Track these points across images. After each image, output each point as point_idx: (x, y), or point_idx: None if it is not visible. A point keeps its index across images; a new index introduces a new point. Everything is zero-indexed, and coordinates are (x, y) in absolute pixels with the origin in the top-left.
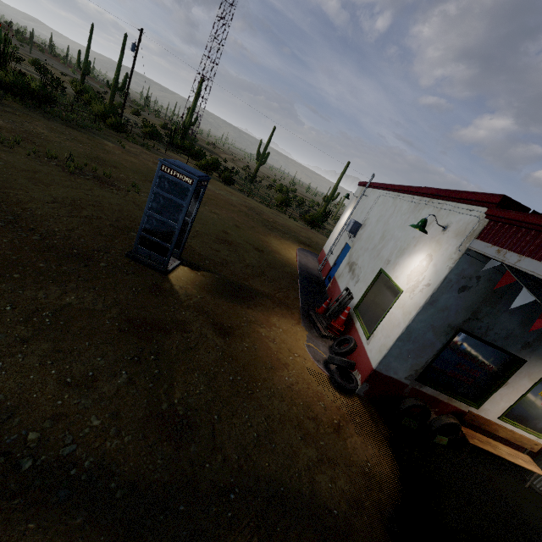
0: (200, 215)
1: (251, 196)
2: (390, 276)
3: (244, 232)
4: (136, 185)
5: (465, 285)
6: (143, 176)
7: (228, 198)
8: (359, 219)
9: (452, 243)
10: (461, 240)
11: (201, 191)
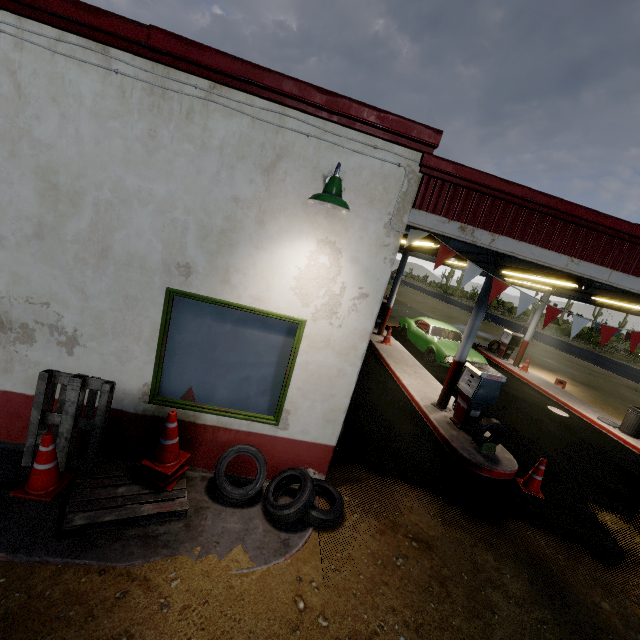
0: None
1: None
2: (233, 301)
3: None
4: None
5: None
6: None
7: None
8: None
9: (371, 216)
10: (390, 211)
11: None
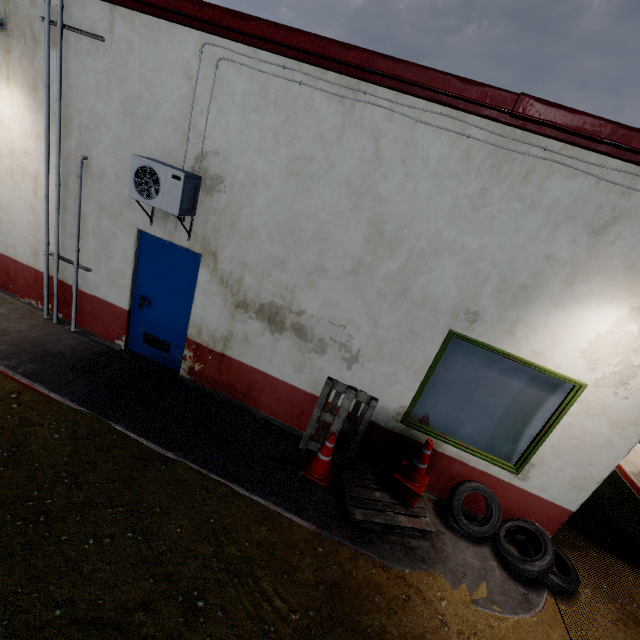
0: None
1: None
2: (511, 351)
3: None
4: None
5: None
6: None
7: None
8: (147, 147)
9: None
10: None
11: None
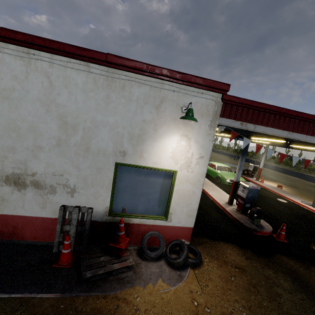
0: None
1: None
2: (144, 165)
3: None
4: None
5: None
6: None
7: None
8: None
9: (202, 122)
10: (210, 119)
11: None
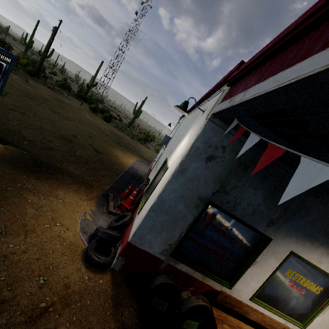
0: (58, 123)
1: (121, 131)
2: (168, 160)
3: (94, 140)
4: (7, 93)
5: (212, 155)
6: (26, 94)
7: (98, 125)
8: (172, 136)
9: (204, 117)
10: (210, 112)
11: (3, 67)
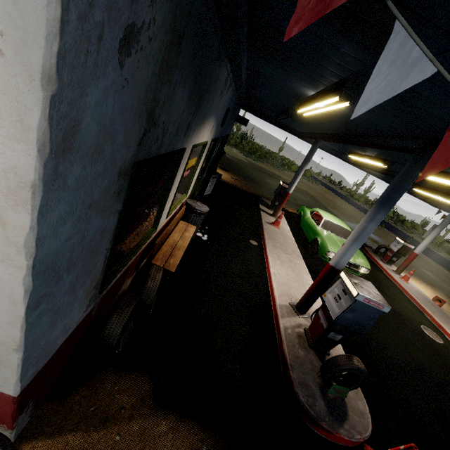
0: None
1: None
2: None
3: None
4: None
5: (131, 23)
6: None
7: None
8: None
9: None
10: None
11: None
